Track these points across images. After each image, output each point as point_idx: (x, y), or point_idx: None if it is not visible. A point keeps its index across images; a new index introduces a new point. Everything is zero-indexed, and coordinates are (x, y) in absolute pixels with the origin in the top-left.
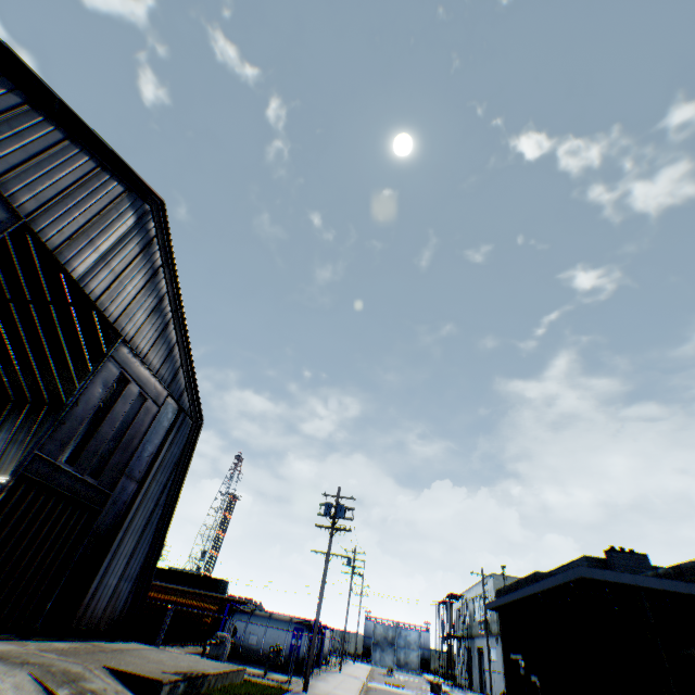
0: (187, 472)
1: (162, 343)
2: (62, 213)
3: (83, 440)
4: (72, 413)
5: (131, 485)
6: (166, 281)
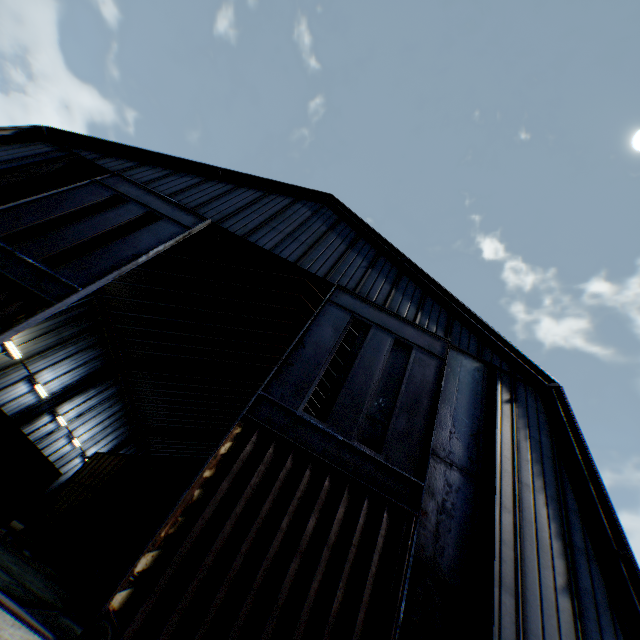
0: (596, 477)
1: (401, 294)
2: (243, 218)
3: (331, 393)
4: (298, 355)
5: (466, 484)
6: (371, 244)
